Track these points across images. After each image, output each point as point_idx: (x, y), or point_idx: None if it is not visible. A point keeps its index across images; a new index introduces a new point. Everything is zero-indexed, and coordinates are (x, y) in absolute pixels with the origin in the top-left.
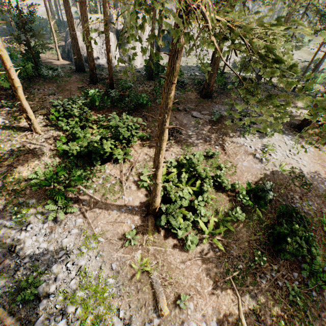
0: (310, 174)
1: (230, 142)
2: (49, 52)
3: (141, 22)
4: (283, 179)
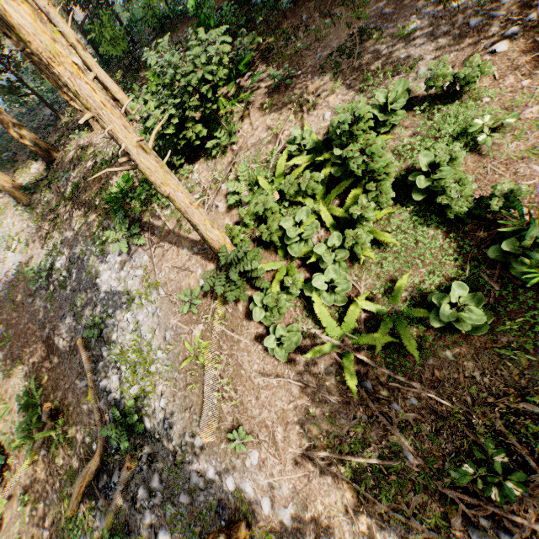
0: None
1: None
2: None
3: None
4: None
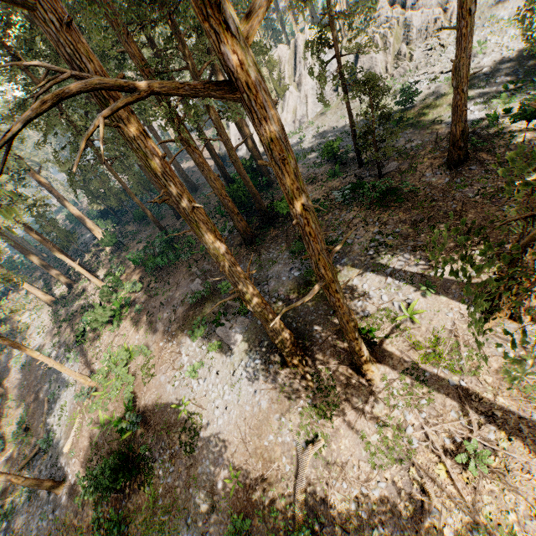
0: (212, 439)
1: (175, 343)
2: (217, 144)
3: (301, 55)
4: (175, 421)
